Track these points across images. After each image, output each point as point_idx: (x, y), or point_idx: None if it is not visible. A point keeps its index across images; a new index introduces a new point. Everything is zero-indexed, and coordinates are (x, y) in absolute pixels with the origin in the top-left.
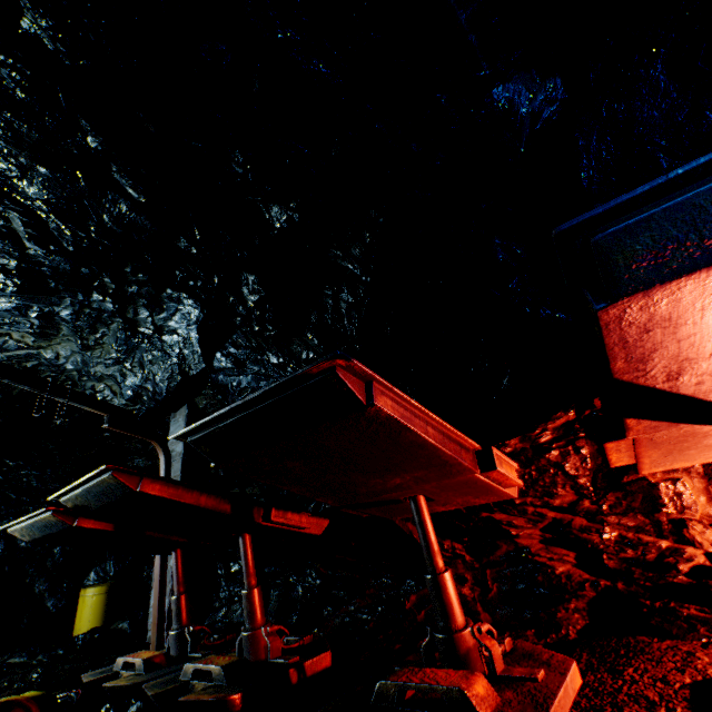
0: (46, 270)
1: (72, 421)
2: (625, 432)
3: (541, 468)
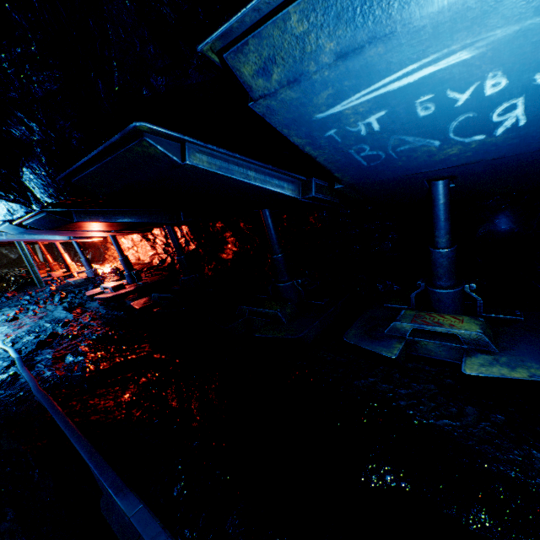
0: None
1: None
2: None
3: None
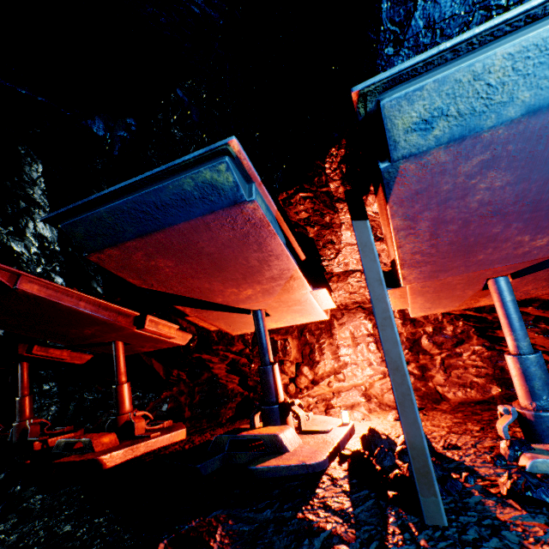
0: None
1: None
2: (185, 312)
3: None
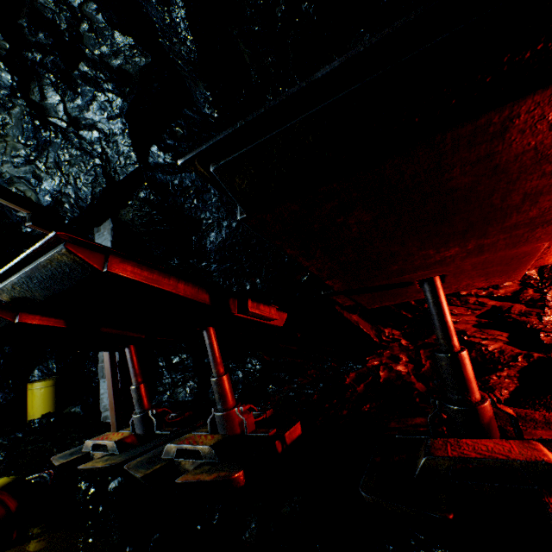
0: None
1: None
2: None
3: None
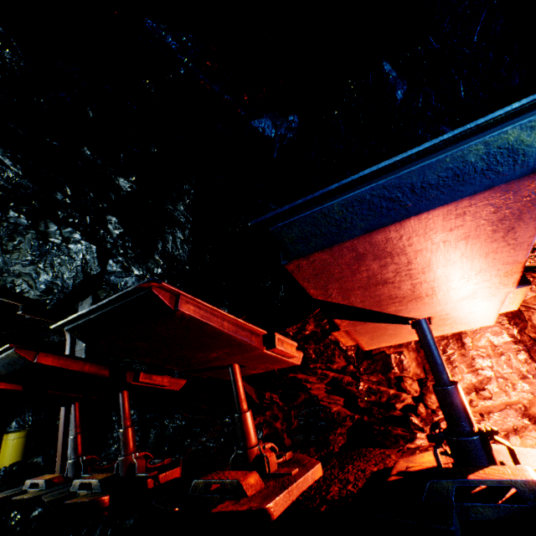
0: None
1: None
2: (338, 326)
3: (326, 345)
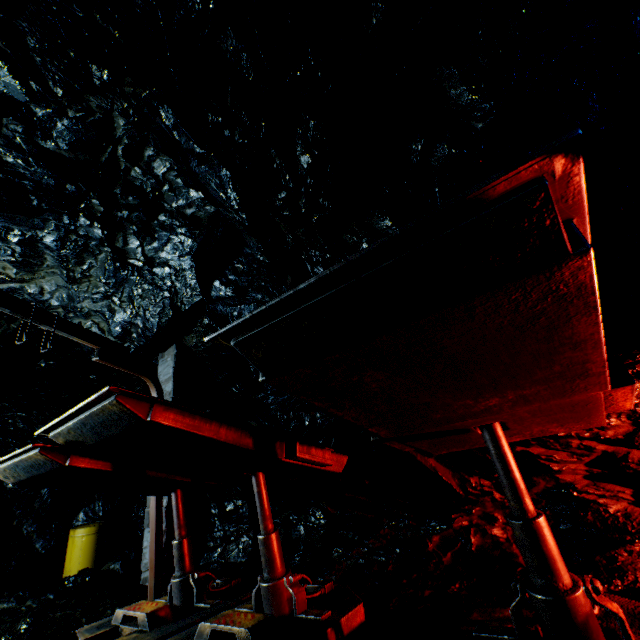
0: (27, 184)
1: (58, 363)
2: None
3: None
